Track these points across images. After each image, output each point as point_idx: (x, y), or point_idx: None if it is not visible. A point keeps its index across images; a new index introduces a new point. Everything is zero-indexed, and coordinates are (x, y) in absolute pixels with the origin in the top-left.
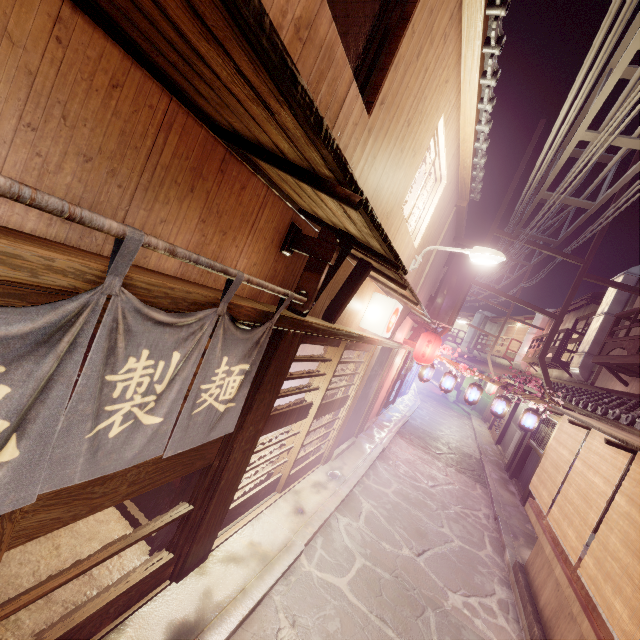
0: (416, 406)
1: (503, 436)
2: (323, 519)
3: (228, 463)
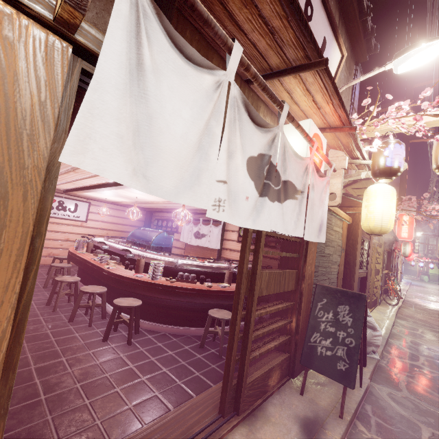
0: (410, 281)
1: None
2: (408, 288)
3: (397, 271)
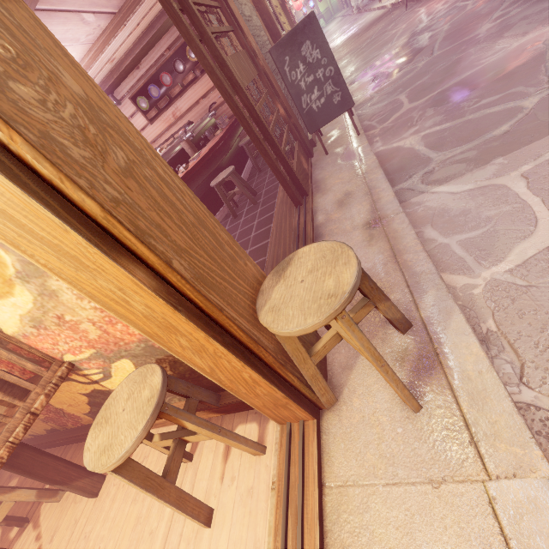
0: None
1: (346, 2)
2: None
3: None
